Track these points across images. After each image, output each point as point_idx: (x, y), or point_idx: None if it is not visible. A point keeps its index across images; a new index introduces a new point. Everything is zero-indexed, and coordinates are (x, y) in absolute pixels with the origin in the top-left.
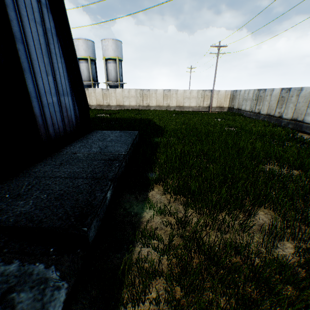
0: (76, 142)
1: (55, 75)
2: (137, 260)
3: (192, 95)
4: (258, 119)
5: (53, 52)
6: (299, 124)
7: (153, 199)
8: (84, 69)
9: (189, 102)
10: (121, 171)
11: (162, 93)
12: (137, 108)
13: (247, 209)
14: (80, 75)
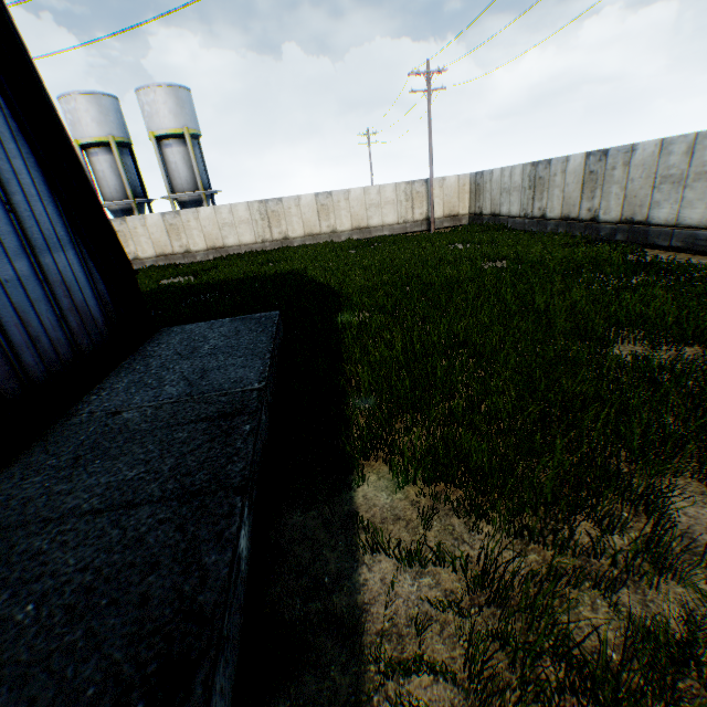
0: (116, 375)
1: (10, 196)
2: None
3: (384, 198)
4: (545, 231)
5: None
6: (639, 229)
7: (373, 511)
8: (105, 172)
9: (381, 216)
10: (262, 441)
11: (315, 203)
12: (260, 247)
13: (639, 492)
14: (89, 187)
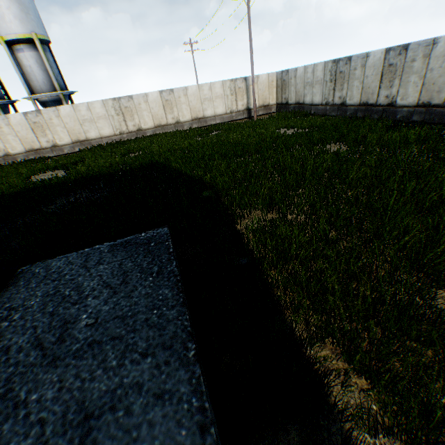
0: None
1: None
2: None
3: (214, 93)
4: (345, 115)
5: None
6: (436, 111)
7: None
8: None
9: (213, 108)
10: None
11: (160, 99)
12: (119, 138)
13: None
14: None
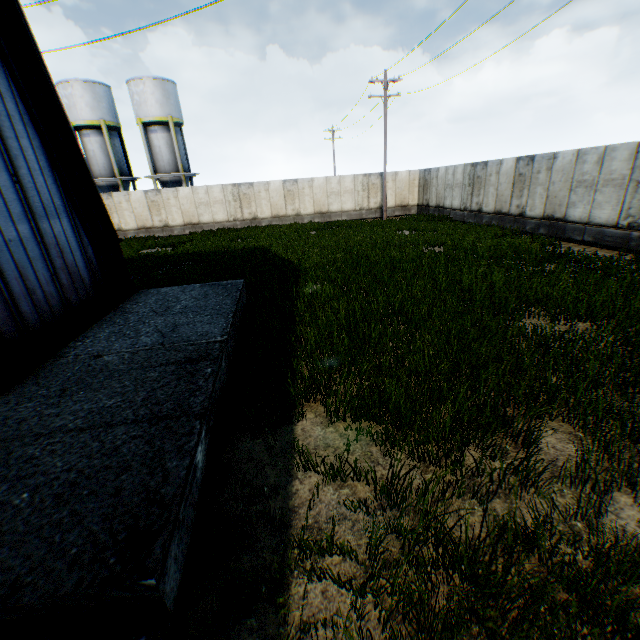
0: (99, 326)
1: (17, 169)
2: (304, 628)
3: (343, 187)
4: (481, 223)
5: (1, 110)
6: (558, 225)
7: (309, 441)
8: (95, 151)
9: (340, 203)
10: (221, 383)
11: (282, 189)
12: (232, 225)
13: (519, 429)
14: (83, 165)
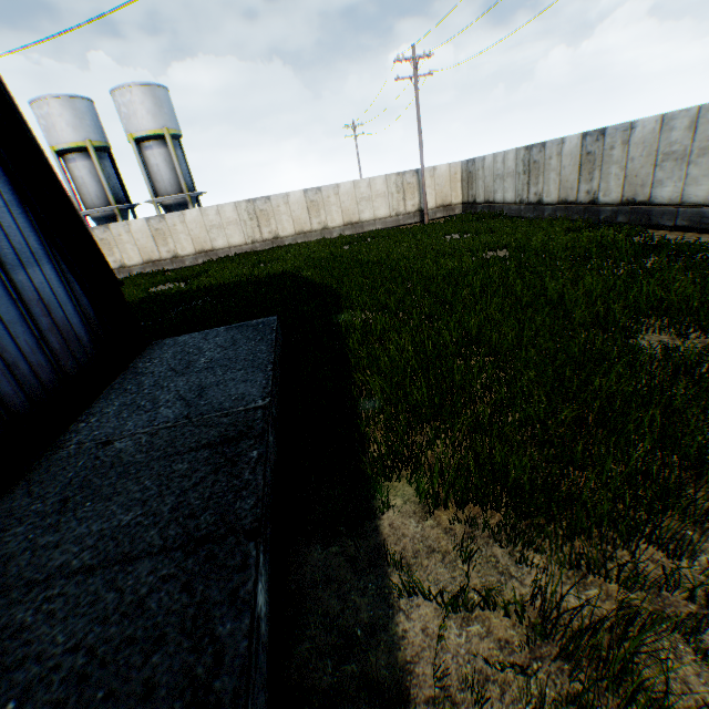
0: (106, 397)
1: None
2: None
3: (374, 191)
4: (542, 217)
5: None
6: (642, 210)
7: (403, 543)
8: (84, 178)
9: (372, 210)
10: (272, 466)
11: (304, 200)
12: (251, 248)
13: (705, 508)
14: (62, 194)
